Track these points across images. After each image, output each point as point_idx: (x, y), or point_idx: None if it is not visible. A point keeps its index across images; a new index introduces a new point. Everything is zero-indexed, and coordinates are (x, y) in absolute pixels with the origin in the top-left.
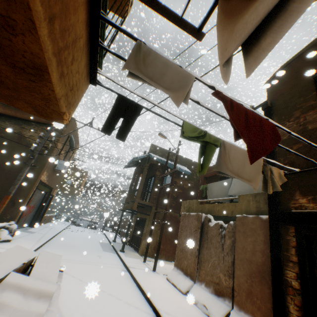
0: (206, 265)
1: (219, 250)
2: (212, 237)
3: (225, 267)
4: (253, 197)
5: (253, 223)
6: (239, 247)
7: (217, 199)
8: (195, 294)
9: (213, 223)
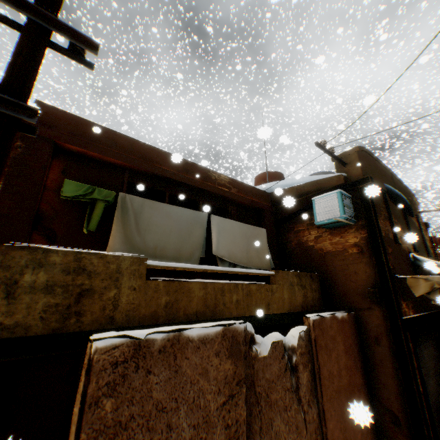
0: None
1: (295, 409)
2: (270, 388)
3: (312, 436)
4: (299, 279)
5: (332, 326)
6: (327, 377)
7: (230, 270)
8: None
9: (267, 345)
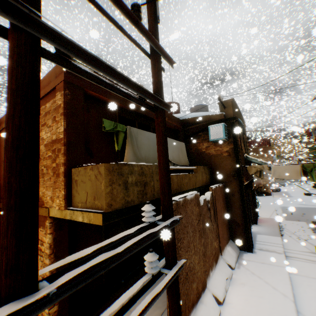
0: (208, 251)
1: (211, 225)
2: (204, 217)
3: (215, 234)
4: (204, 169)
5: (219, 190)
6: (218, 211)
7: (183, 168)
8: (221, 288)
9: (202, 201)
